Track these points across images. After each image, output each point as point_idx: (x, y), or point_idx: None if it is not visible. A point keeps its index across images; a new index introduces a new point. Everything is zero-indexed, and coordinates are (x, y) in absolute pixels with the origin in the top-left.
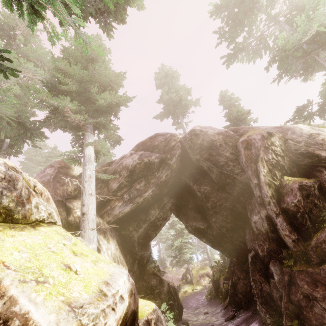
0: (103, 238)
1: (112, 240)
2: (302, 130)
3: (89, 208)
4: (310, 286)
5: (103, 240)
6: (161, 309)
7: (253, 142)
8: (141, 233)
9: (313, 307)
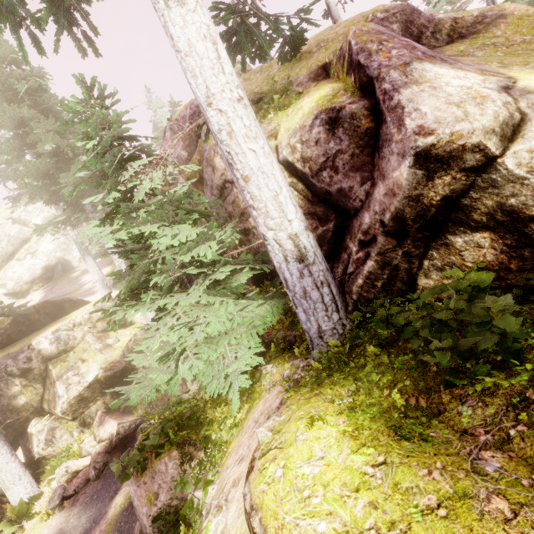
0: None
1: None
2: (215, 172)
3: None
4: None
5: None
6: None
7: None
8: None
9: None
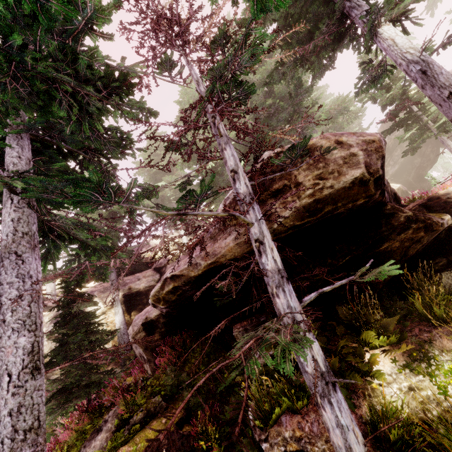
0: None
1: None
2: None
3: None
4: None
5: None
6: None
7: None
8: (413, 175)
9: None
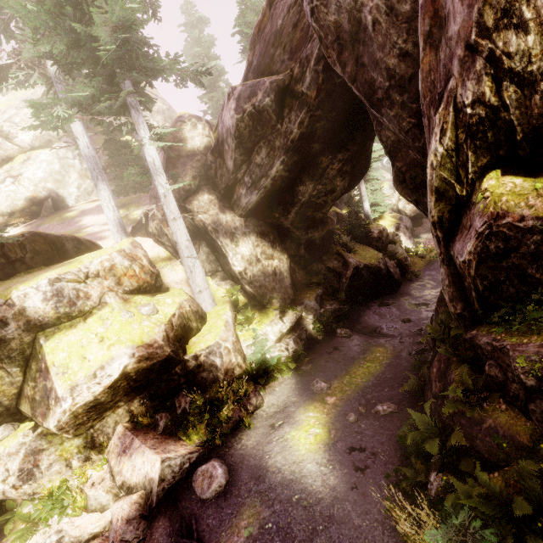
0: (229, 242)
1: (245, 239)
2: None
3: (177, 236)
4: (437, 374)
5: (229, 245)
6: (252, 331)
7: (447, 13)
8: (293, 218)
9: (428, 391)
